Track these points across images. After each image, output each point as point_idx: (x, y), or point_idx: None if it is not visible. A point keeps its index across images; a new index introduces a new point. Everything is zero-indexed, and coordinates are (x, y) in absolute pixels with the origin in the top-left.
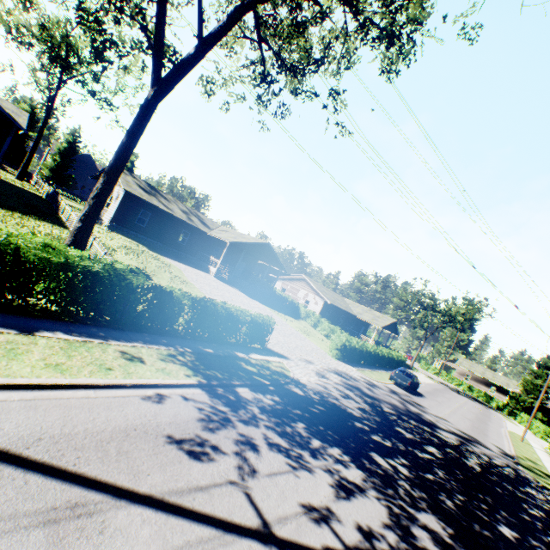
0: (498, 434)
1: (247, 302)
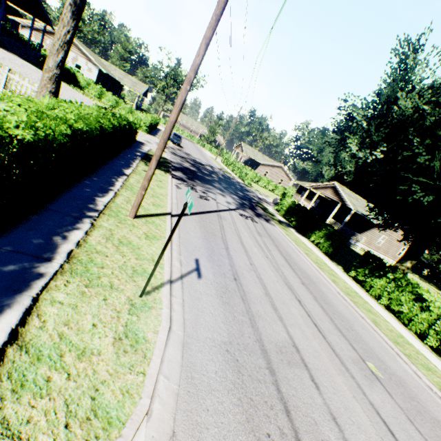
0: (210, 160)
1: None
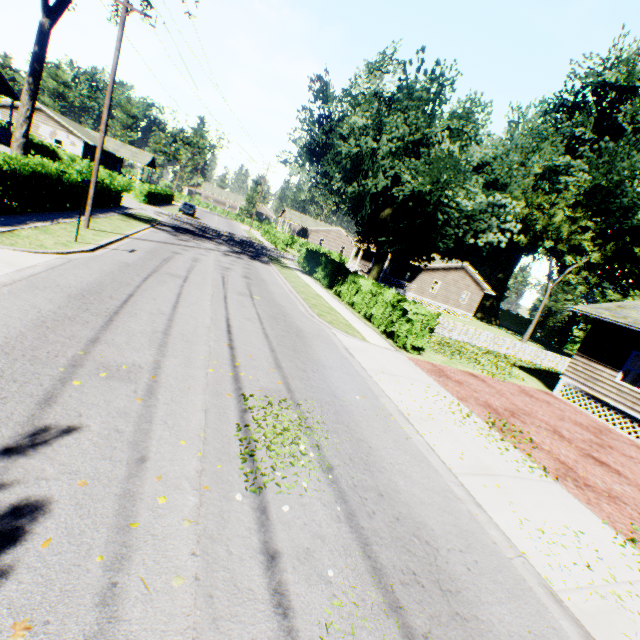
0: (240, 231)
1: None
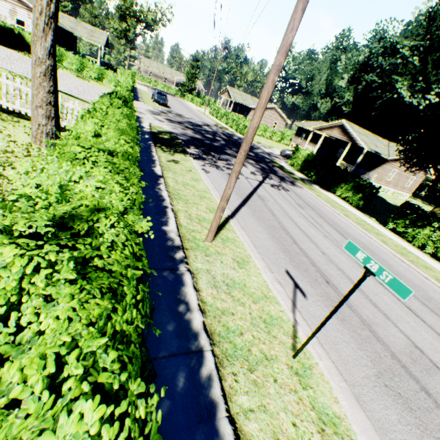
0: (200, 115)
1: (4, 52)
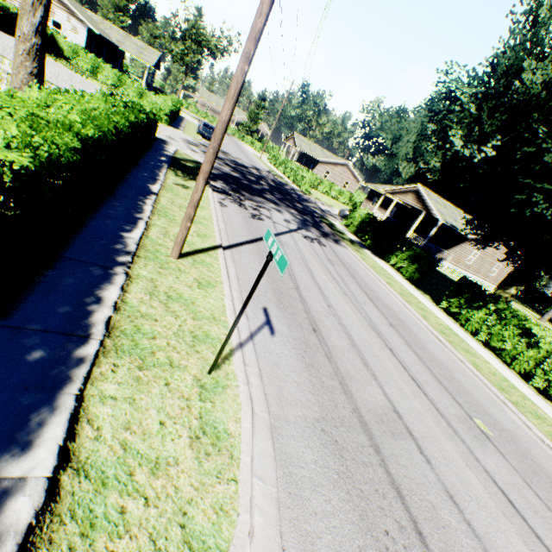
0: (254, 159)
1: None
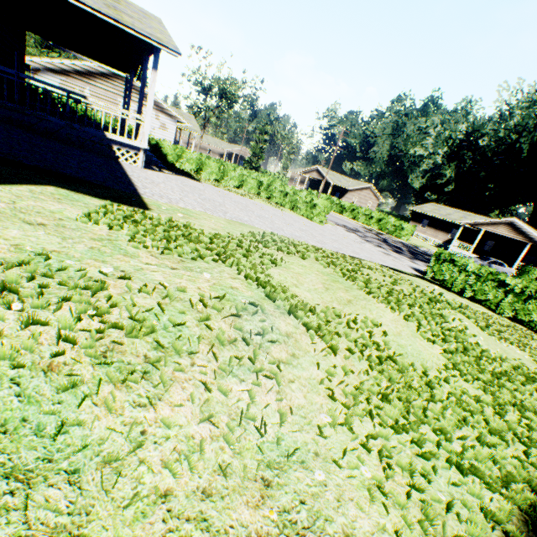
0: None
1: (246, 202)
